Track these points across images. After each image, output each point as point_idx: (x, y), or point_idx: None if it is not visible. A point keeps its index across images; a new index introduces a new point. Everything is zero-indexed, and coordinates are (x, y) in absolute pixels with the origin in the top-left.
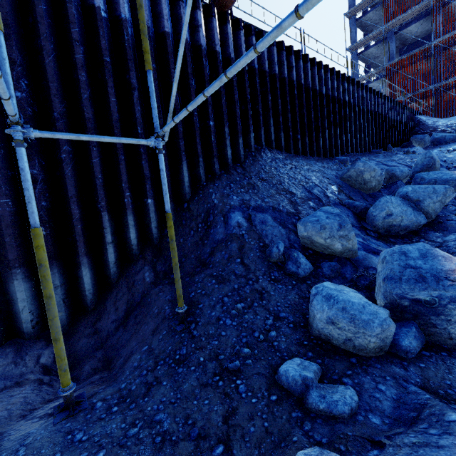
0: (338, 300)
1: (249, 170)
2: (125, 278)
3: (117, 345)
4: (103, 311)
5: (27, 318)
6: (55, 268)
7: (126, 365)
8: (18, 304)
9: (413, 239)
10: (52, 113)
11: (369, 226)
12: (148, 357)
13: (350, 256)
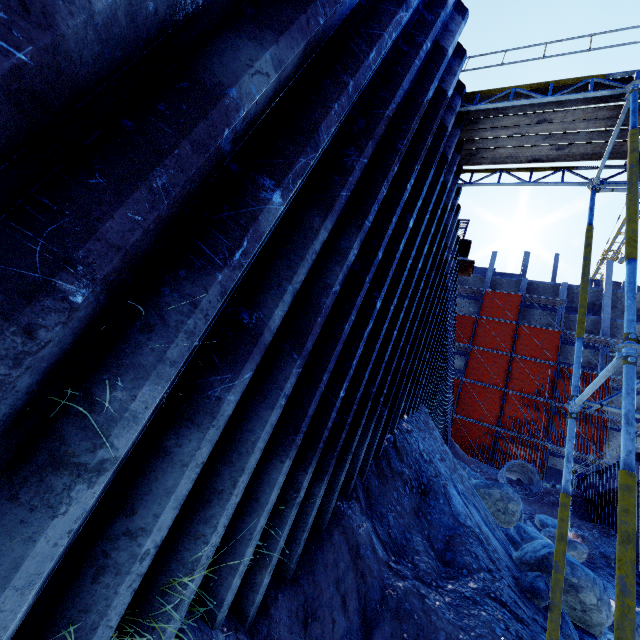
0: None
1: (428, 429)
2: (341, 530)
3: None
4: (316, 594)
5: (246, 562)
6: (315, 463)
7: None
8: (261, 517)
9: None
10: (407, 259)
11: None
12: None
13: (598, 633)
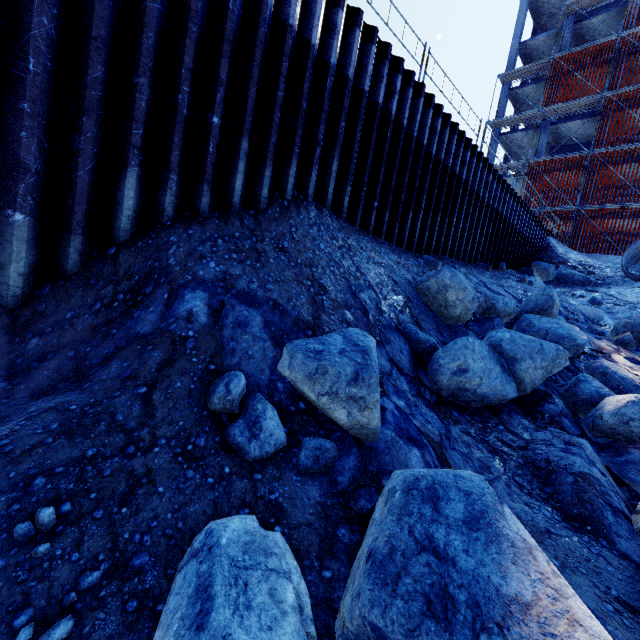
0: (205, 620)
1: (265, 227)
2: None
3: None
4: None
5: None
6: None
7: None
8: None
9: (488, 421)
10: None
11: (428, 379)
12: None
13: (364, 436)
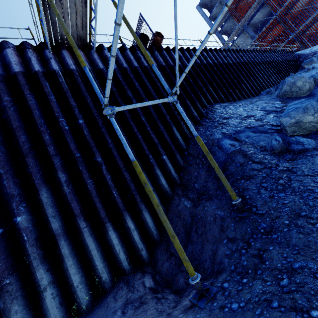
0: None
1: (213, 118)
2: (171, 212)
3: (194, 257)
4: (168, 238)
5: (123, 258)
6: (128, 217)
7: (217, 259)
8: (115, 248)
9: None
10: (98, 125)
11: None
12: (235, 243)
13: None
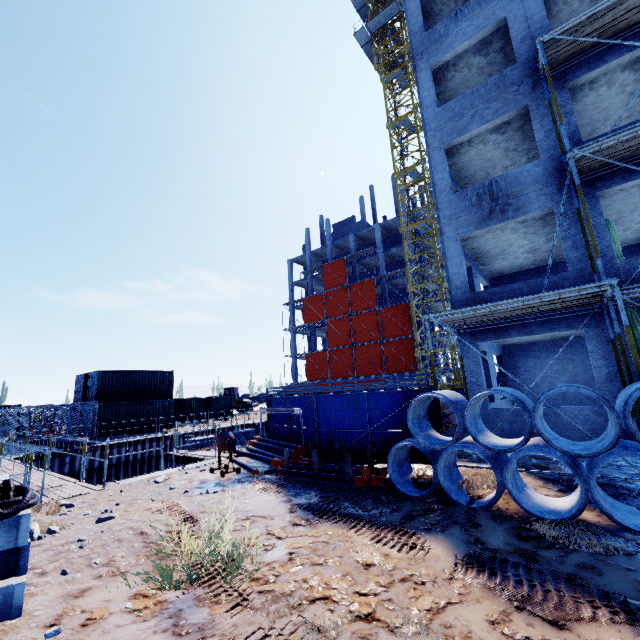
0: None
1: None
2: None
3: None
4: None
5: None
6: None
7: None
8: None
9: None
10: None
11: None
12: None
13: None
